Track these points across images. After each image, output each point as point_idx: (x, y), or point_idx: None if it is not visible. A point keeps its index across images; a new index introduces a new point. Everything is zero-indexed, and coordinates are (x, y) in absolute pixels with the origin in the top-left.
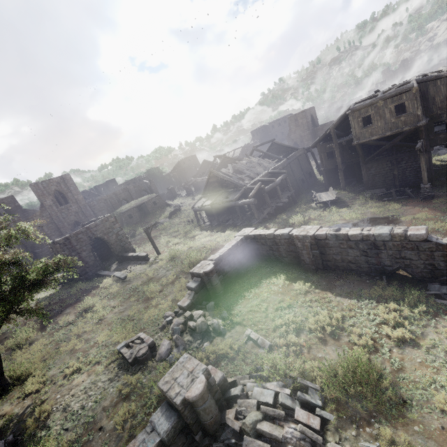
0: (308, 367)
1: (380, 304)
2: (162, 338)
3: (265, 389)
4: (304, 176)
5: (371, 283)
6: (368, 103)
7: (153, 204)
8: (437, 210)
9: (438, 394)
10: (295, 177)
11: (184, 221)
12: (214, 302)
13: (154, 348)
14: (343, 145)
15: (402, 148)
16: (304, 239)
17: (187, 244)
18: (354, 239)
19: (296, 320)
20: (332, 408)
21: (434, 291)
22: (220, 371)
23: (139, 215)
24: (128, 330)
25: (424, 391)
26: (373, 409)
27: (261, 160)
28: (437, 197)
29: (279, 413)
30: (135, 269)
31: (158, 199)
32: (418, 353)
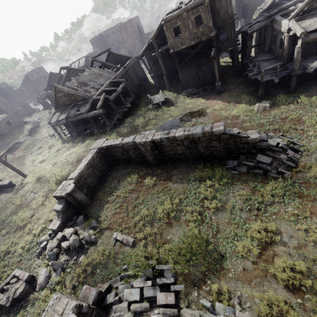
0: (162, 251)
1: (201, 183)
2: (40, 265)
3: (132, 289)
4: (140, 81)
5: (194, 167)
6: (176, 14)
7: (7, 124)
8: (226, 101)
9: (239, 245)
10: (133, 83)
11: (46, 136)
12: (82, 215)
13: (34, 279)
14: (164, 53)
15: (202, 54)
16: (145, 144)
17: (51, 161)
18: (180, 139)
19: (149, 212)
20: (181, 279)
21: (230, 165)
22: (94, 288)
23: None
24: (3, 269)
25: (232, 244)
26: (205, 269)
27: (102, 71)
28: (225, 91)
29: (145, 307)
30: (0, 200)
31: (12, 118)
32: (226, 215)
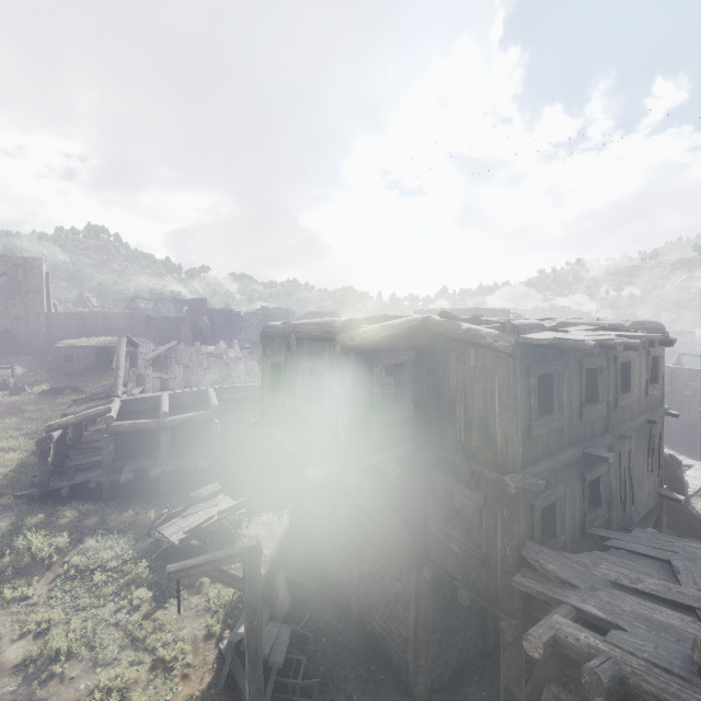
0: None
1: None
2: None
3: None
4: None
5: None
6: (281, 329)
7: None
8: None
9: None
10: None
11: None
12: None
13: None
14: None
15: None
16: None
17: None
18: None
19: None
20: None
21: None
22: None
23: (90, 363)
24: None
25: None
26: None
27: (242, 361)
28: None
29: None
30: None
31: None
32: None
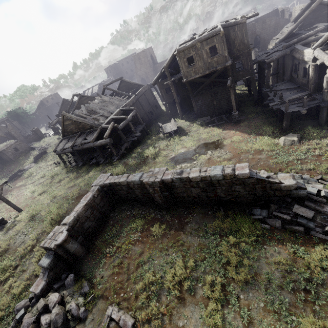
0: None
1: (223, 238)
2: None
3: None
4: (152, 108)
5: (213, 214)
6: (189, 45)
7: (14, 150)
8: (245, 132)
9: None
10: (144, 110)
11: (51, 164)
12: (73, 274)
13: None
14: (177, 82)
15: (217, 83)
16: (154, 184)
17: (50, 195)
18: (195, 180)
19: (156, 278)
20: None
21: (257, 216)
22: None
23: None
24: None
25: None
26: None
27: (113, 99)
28: (242, 120)
29: None
30: None
31: (19, 144)
32: (259, 294)
